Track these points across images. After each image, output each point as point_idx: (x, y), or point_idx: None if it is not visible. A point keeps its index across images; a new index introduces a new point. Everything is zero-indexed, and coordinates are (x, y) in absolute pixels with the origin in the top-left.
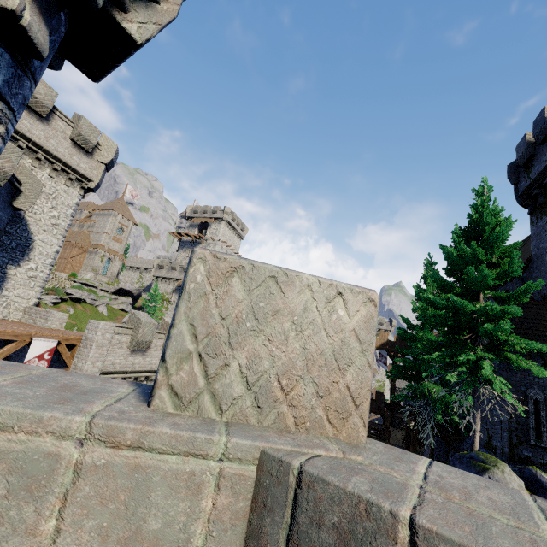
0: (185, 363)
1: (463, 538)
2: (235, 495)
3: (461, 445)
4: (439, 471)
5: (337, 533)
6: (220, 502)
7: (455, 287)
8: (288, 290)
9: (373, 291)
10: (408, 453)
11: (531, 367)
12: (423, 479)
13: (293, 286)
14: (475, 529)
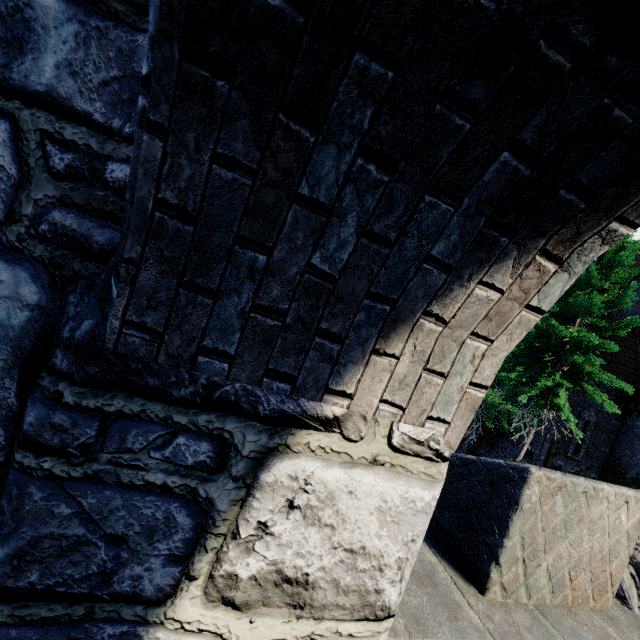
0: (513, 566)
1: None
2: None
3: (497, 443)
4: None
5: None
6: None
7: (556, 308)
8: (592, 502)
9: None
10: (637, 616)
11: (605, 403)
12: None
13: (596, 499)
14: None
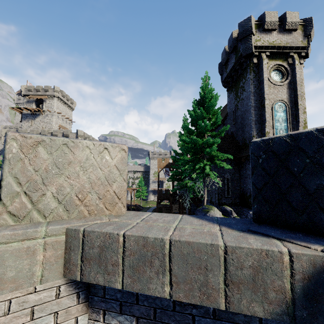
0: (16, 198)
1: (139, 233)
2: (55, 250)
3: (201, 204)
4: (152, 216)
5: (99, 248)
6: (47, 254)
7: (194, 132)
8: (75, 150)
9: (124, 144)
10: (144, 212)
11: (224, 165)
12: (141, 220)
13: (78, 148)
14: (147, 230)
